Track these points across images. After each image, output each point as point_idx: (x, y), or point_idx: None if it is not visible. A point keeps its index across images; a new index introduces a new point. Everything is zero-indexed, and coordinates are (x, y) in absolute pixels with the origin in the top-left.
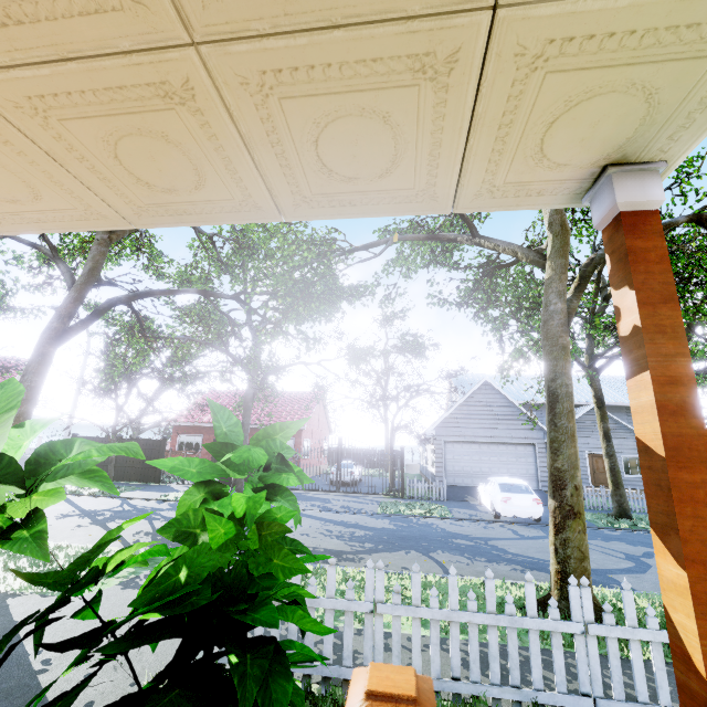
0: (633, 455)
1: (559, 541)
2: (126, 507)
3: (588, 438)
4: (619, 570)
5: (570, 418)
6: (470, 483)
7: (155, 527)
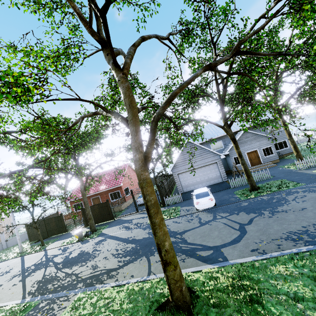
0: (266, 147)
1: (165, 276)
2: (43, 259)
3: (245, 146)
4: (229, 243)
5: (156, 217)
6: (193, 188)
7: (44, 274)
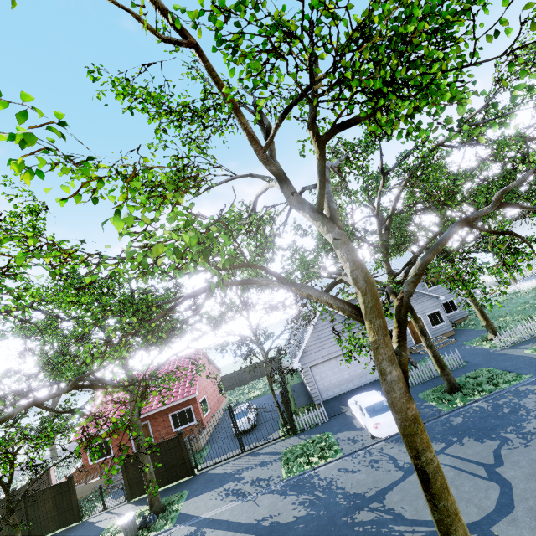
0: (433, 311)
1: None
2: None
3: None
4: (495, 512)
5: (447, 495)
6: (339, 391)
7: None
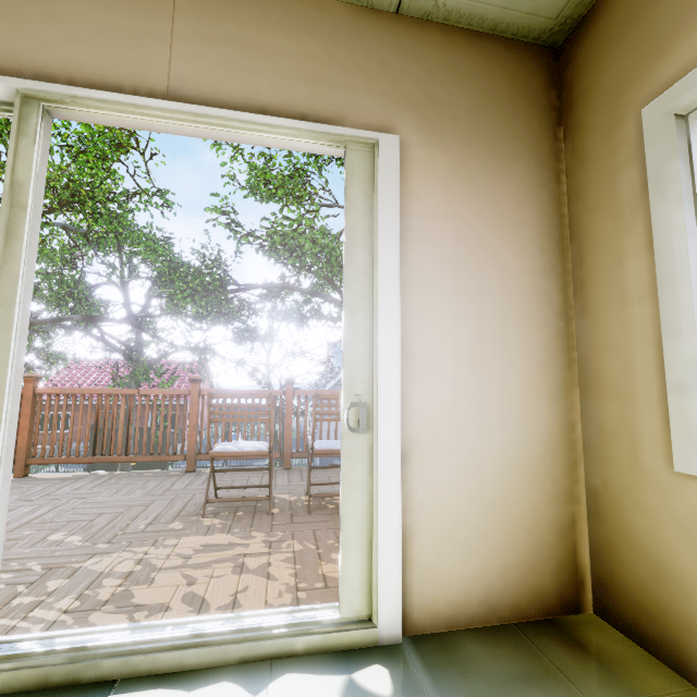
0: None
1: None
2: None
3: None
4: None
5: None
6: None
7: None
